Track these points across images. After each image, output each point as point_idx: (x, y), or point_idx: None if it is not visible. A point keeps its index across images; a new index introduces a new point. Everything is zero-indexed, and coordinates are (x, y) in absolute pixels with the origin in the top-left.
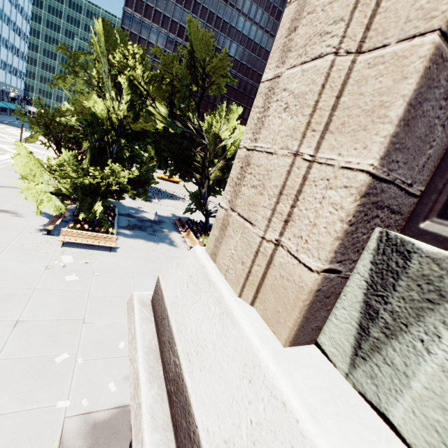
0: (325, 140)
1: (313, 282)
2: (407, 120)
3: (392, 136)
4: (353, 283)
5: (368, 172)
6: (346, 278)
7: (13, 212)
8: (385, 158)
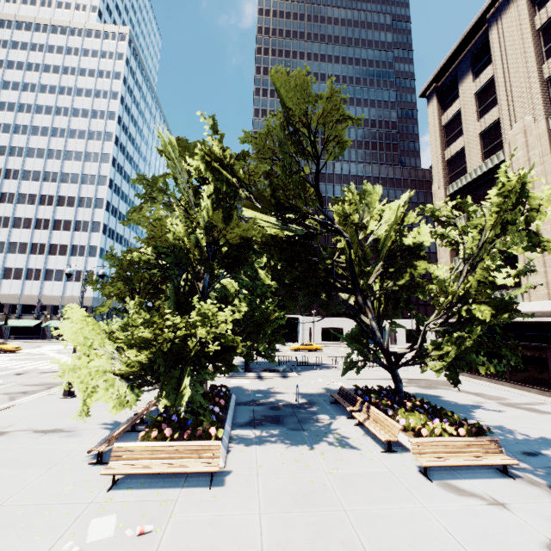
0: None
1: None
2: None
3: None
4: None
5: None
6: None
7: (69, 430)
8: None
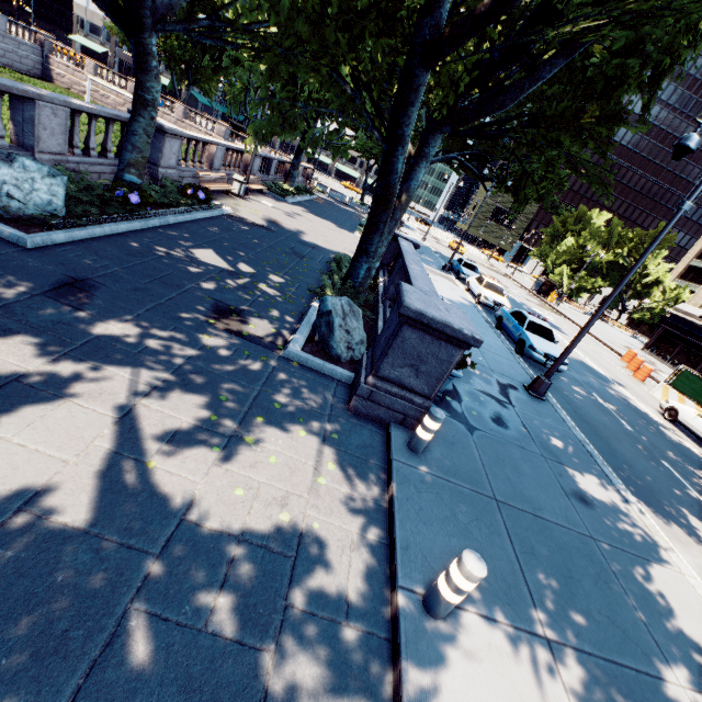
0: None
1: (701, 304)
2: None
3: None
4: None
5: None
6: None
7: None
8: None
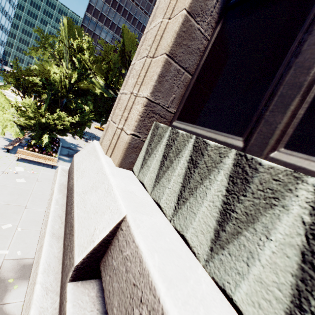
0: (141, 88)
1: (127, 138)
2: (159, 81)
3: (154, 86)
4: (145, 143)
5: (146, 97)
6: (144, 142)
7: None
8: (152, 93)
